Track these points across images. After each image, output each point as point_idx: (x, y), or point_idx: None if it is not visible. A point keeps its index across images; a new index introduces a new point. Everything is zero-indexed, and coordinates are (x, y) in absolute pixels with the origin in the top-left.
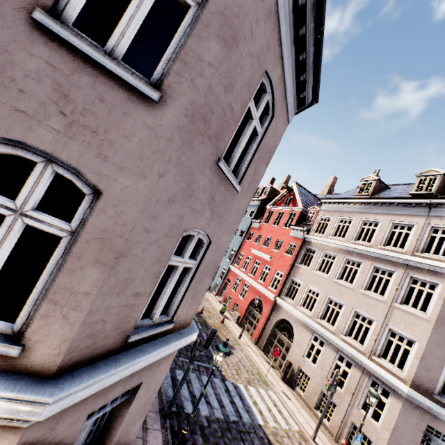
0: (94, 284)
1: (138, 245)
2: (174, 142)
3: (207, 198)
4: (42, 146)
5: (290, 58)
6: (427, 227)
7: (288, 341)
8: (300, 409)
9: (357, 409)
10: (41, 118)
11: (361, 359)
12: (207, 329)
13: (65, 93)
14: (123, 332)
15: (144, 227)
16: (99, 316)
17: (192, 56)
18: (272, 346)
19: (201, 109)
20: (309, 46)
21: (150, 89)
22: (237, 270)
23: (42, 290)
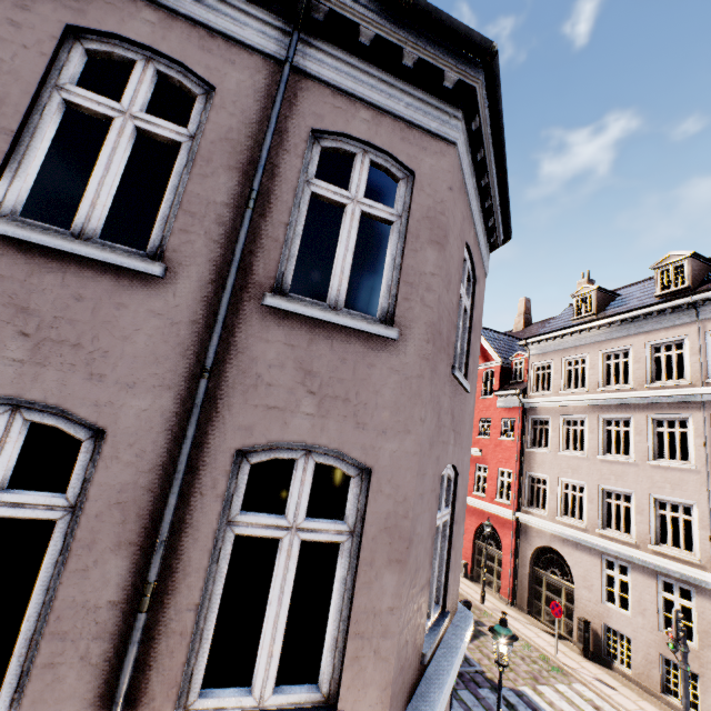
0: (395, 593)
1: (417, 520)
2: (425, 377)
3: (450, 420)
4: (301, 438)
5: (478, 211)
6: (705, 336)
7: (566, 583)
8: (640, 703)
9: None
10: (293, 407)
11: (703, 578)
12: None
13: (308, 369)
14: (418, 651)
15: (419, 493)
16: (404, 636)
17: (414, 274)
18: (542, 600)
19: (437, 325)
20: (494, 191)
21: (387, 329)
22: None
23: (339, 623)
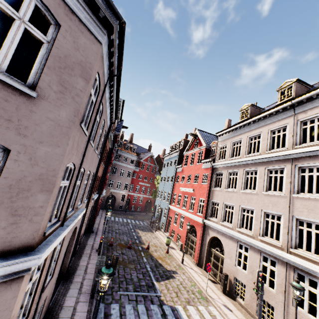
0: None
1: None
2: None
3: None
4: None
5: None
6: (297, 123)
7: (221, 255)
8: None
9: (292, 308)
10: None
11: (281, 255)
12: (152, 261)
13: None
14: None
15: None
16: None
17: None
18: (211, 263)
19: None
20: None
21: None
22: (174, 208)
23: None
